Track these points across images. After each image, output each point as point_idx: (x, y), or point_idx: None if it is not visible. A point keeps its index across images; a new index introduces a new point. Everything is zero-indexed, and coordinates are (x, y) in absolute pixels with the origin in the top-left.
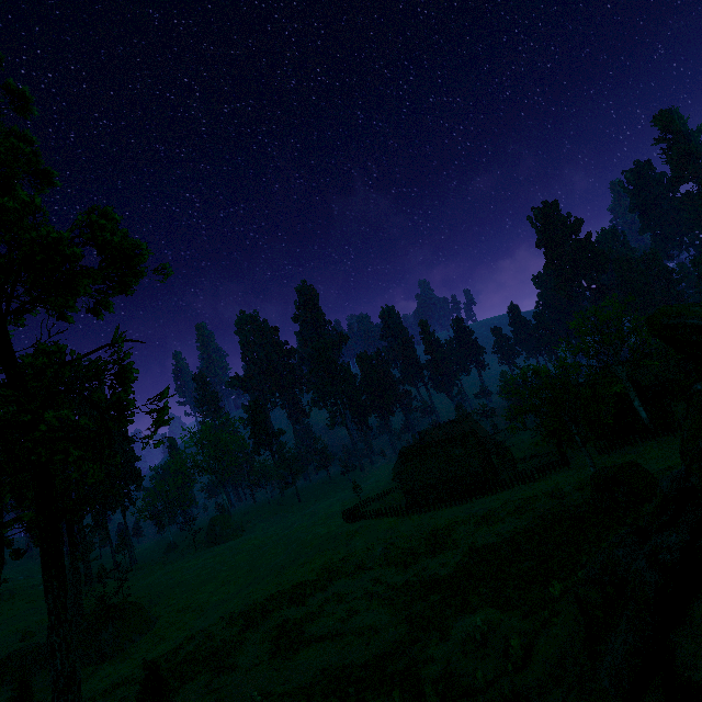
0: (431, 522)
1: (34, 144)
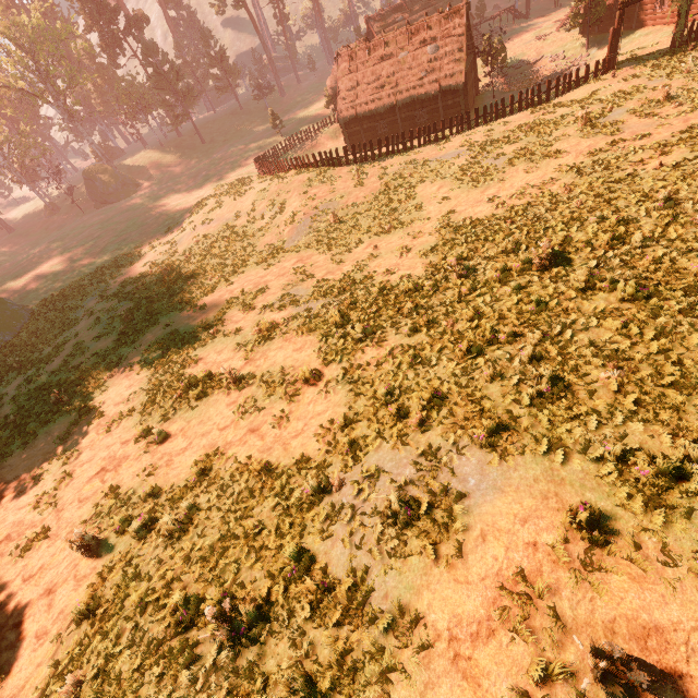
0: (382, 176)
1: None
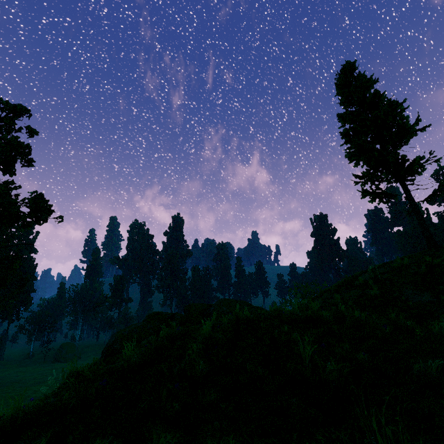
0: None
1: (29, 148)
